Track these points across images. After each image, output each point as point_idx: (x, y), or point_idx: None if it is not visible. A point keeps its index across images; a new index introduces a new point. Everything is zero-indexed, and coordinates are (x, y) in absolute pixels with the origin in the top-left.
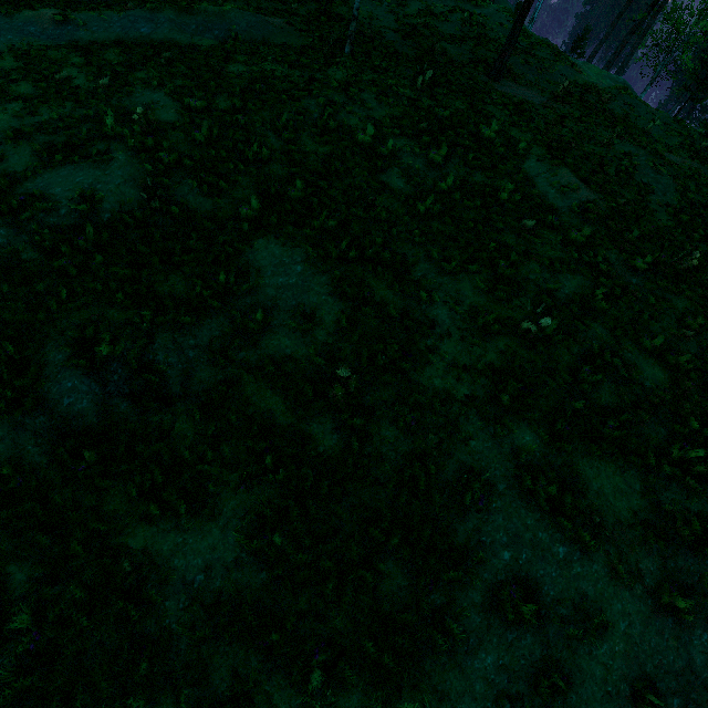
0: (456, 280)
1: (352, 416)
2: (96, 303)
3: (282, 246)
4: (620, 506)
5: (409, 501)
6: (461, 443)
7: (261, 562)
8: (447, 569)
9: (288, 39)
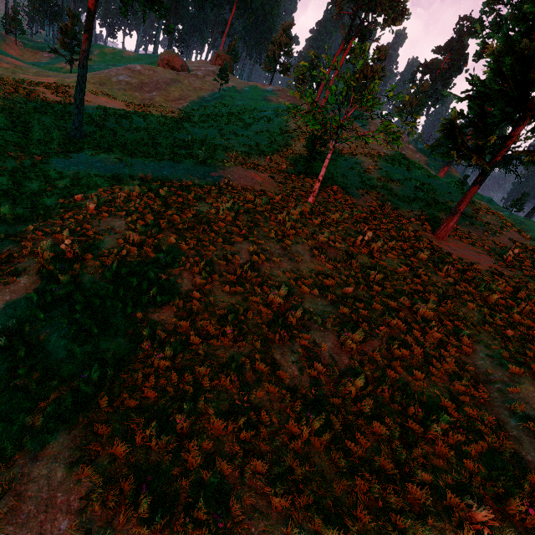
0: None
1: None
2: None
3: (67, 468)
4: None
5: None
6: None
7: None
8: None
9: (266, 187)
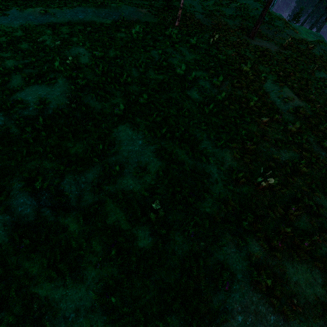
0: (222, 151)
1: (160, 227)
2: (39, 157)
3: (132, 130)
4: (308, 292)
5: (187, 281)
6: (218, 247)
7: (104, 309)
8: (205, 324)
9: (148, 19)
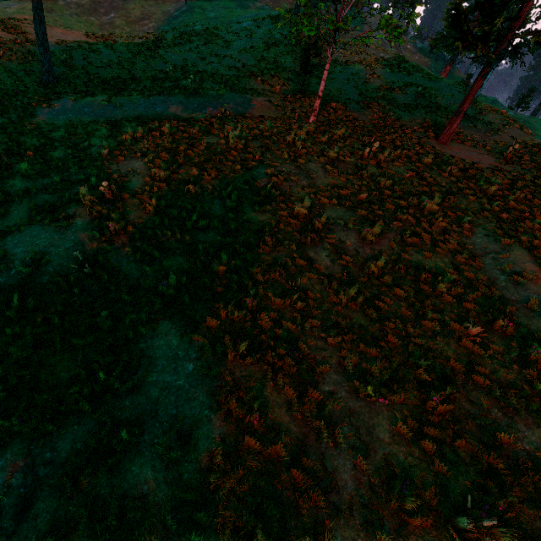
0: (370, 410)
1: None
2: None
3: (180, 337)
4: None
5: None
6: None
7: None
8: None
9: (265, 112)
